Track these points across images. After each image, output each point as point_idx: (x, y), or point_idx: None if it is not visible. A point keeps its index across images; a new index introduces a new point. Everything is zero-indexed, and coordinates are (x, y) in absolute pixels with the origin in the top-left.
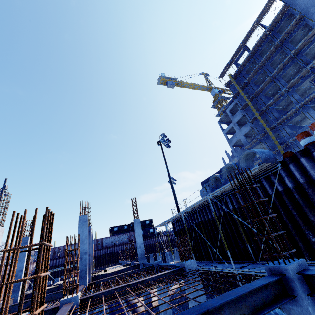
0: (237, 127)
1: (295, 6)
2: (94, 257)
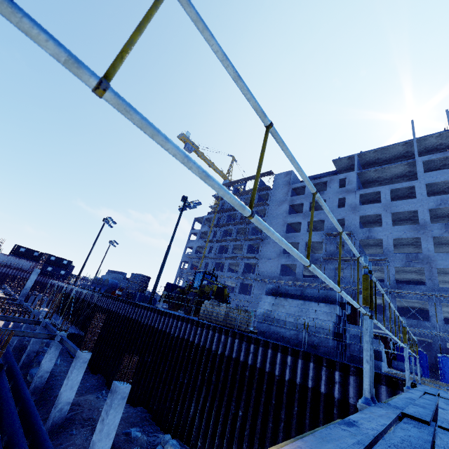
0: (199, 236)
1: (273, 192)
2: None
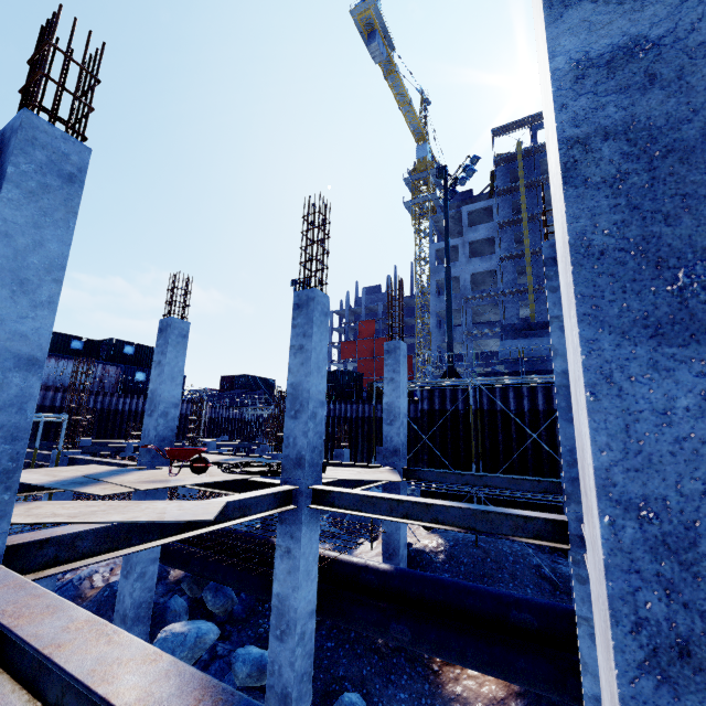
0: (467, 253)
1: None
2: None
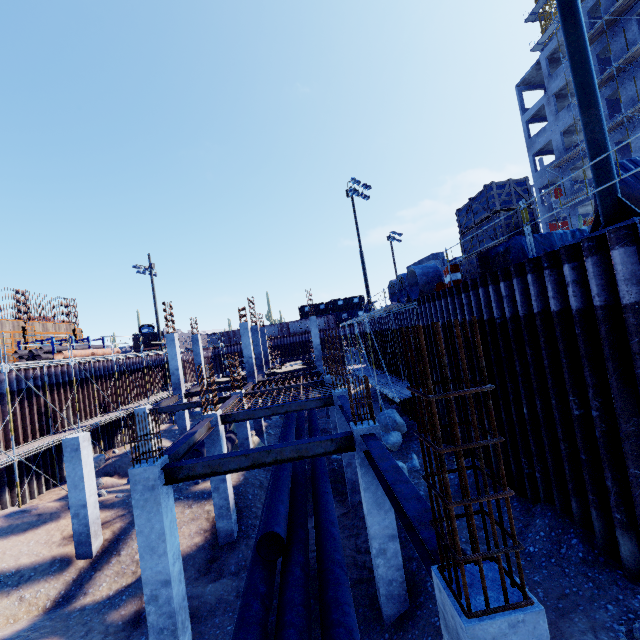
0: (553, 109)
1: None
2: (280, 346)
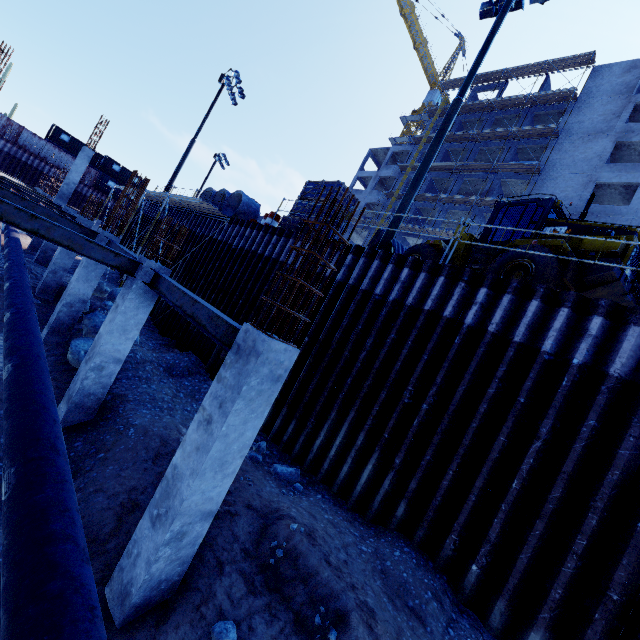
0: (374, 185)
1: (577, 108)
2: None
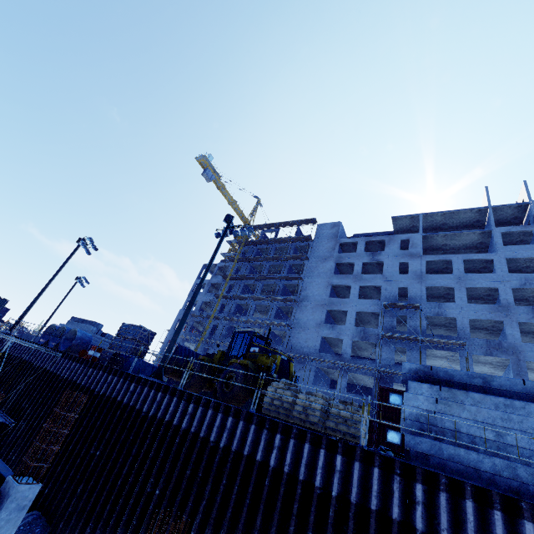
0: (207, 289)
1: (315, 244)
2: None
